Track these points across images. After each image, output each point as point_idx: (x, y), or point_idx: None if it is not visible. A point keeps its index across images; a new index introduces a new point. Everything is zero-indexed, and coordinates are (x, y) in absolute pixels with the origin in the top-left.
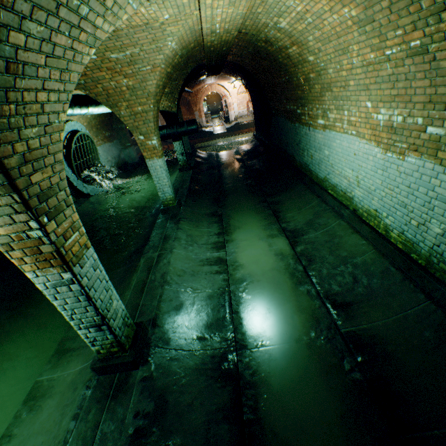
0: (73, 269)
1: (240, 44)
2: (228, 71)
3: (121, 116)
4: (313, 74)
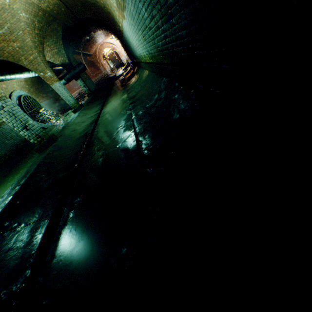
0: (1, 101)
1: (70, 3)
2: (93, 27)
3: (25, 65)
4: (101, 1)
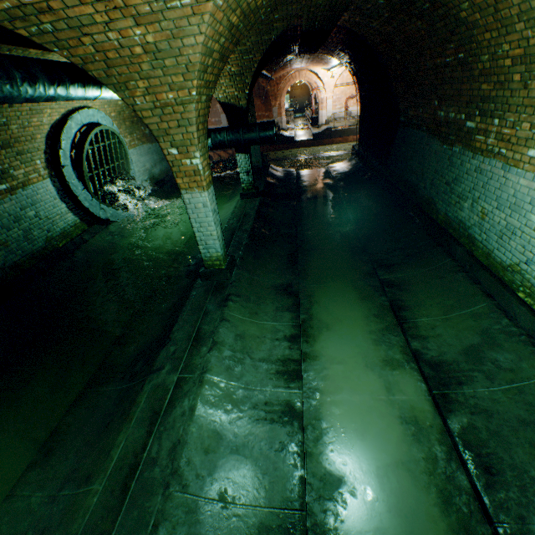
0: None
1: None
2: (332, 47)
3: (136, 107)
4: None
